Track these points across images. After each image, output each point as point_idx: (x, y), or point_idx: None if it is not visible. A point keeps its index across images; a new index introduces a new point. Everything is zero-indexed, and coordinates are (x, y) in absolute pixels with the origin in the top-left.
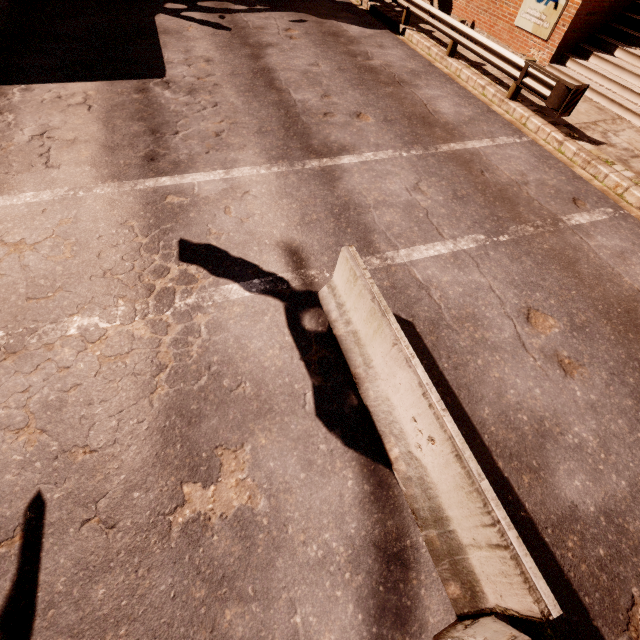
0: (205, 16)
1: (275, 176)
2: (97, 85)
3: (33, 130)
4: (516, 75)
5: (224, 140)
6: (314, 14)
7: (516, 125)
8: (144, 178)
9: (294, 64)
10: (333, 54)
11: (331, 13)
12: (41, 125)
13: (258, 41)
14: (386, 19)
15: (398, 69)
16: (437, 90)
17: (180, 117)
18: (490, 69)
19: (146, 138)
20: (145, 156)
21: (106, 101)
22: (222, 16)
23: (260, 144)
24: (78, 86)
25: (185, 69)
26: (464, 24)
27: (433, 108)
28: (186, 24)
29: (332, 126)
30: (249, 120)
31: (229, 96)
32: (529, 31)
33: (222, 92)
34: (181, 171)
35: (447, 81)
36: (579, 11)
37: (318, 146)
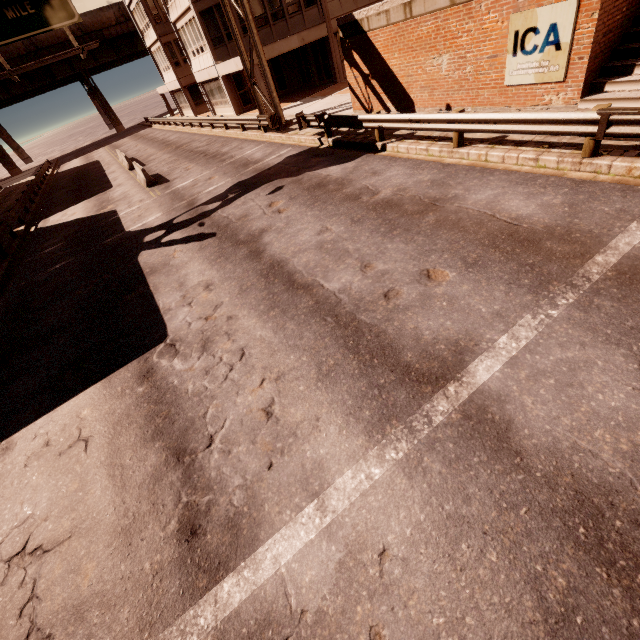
0: (185, 232)
1: (403, 475)
2: (91, 393)
3: (11, 543)
4: (589, 131)
5: (282, 421)
6: (286, 176)
7: (631, 182)
8: (192, 602)
9: (301, 241)
10: (334, 207)
11: (301, 166)
12: (22, 523)
13: (249, 233)
14: (356, 145)
15: (416, 188)
16: (485, 190)
17: (205, 402)
18: (518, 137)
19: (171, 477)
20: (180, 528)
21: (105, 419)
22: (201, 223)
23: (336, 403)
24: (69, 408)
25: (187, 312)
26: (463, 112)
27: (507, 215)
28: (170, 251)
29: (409, 312)
30: (296, 359)
31: (252, 328)
32: (531, 83)
33: (241, 326)
34: (247, 544)
35: (483, 173)
36: (595, 37)
37: (419, 362)
